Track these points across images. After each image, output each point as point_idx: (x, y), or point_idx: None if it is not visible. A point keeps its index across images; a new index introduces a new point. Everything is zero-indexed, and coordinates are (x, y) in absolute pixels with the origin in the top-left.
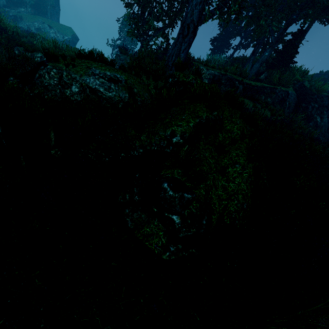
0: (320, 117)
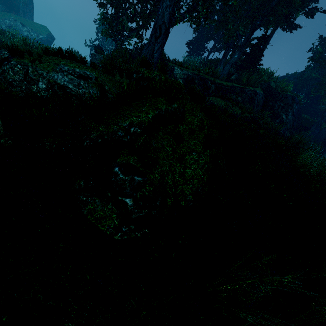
0: (285, 114)
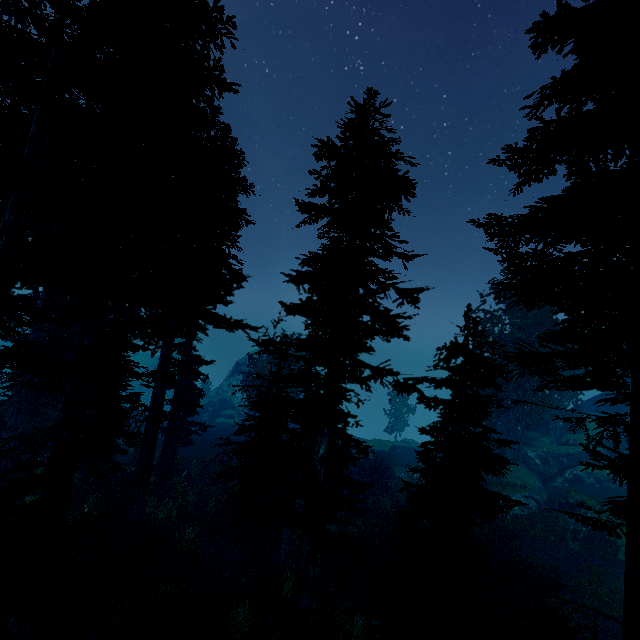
0: None
